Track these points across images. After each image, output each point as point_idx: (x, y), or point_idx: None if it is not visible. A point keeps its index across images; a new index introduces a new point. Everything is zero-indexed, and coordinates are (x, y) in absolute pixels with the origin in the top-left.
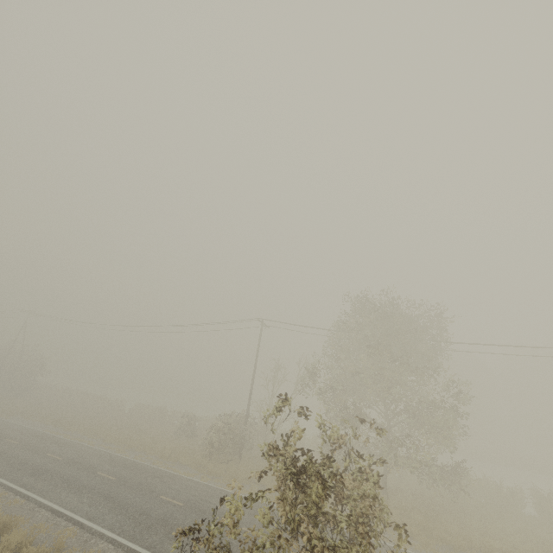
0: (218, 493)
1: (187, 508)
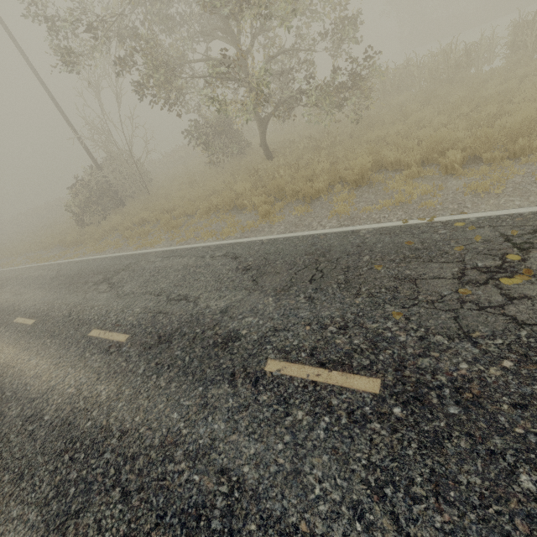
0: (48, 273)
1: None
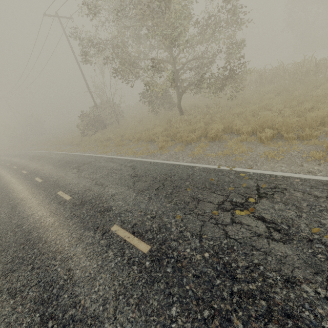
0: (59, 158)
1: (25, 174)
